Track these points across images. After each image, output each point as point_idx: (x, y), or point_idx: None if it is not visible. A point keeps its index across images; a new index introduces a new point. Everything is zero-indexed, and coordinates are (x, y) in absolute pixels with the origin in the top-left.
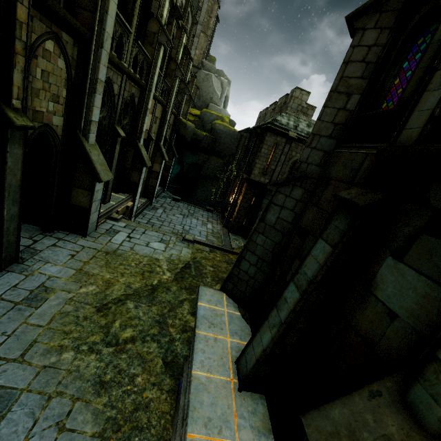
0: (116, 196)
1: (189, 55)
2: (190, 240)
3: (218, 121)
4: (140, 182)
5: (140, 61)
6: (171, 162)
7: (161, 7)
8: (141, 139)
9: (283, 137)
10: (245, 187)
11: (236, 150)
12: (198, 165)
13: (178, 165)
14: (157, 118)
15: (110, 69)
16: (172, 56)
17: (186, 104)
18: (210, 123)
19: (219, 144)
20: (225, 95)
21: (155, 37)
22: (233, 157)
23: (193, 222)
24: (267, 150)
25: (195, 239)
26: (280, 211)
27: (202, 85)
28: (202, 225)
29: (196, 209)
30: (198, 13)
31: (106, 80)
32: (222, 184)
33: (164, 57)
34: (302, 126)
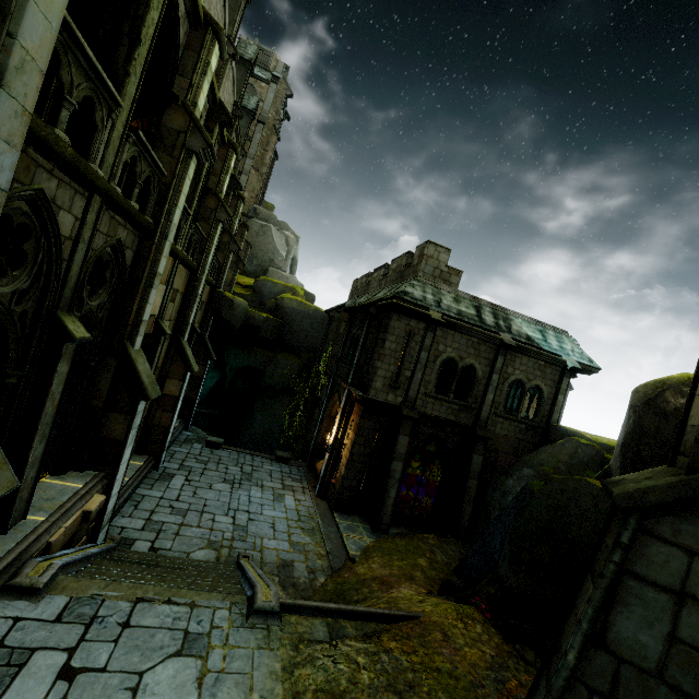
0: (56, 485)
1: (239, 190)
2: (271, 611)
3: (287, 295)
4: (128, 438)
5: (143, 177)
6: (202, 370)
7: (194, 90)
8: (137, 338)
9: (420, 320)
10: (359, 413)
11: (323, 341)
12: (255, 370)
13: (214, 370)
14: (177, 291)
15: (48, 173)
16: (210, 186)
17: (230, 268)
18: (273, 298)
19: (291, 331)
20: (292, 256)
21: (179, 139)
22: (319, 353)
23: (255, 497)
24: (394, 344)
25: (283, 599)
26: (674, 613)
27: (255, 240)
28: (274, 502)
29: (255, 459)
30: (247, 144)
31: (31, 199)
32: (301, 402)
33: (195, 183)
34: (448, 301)
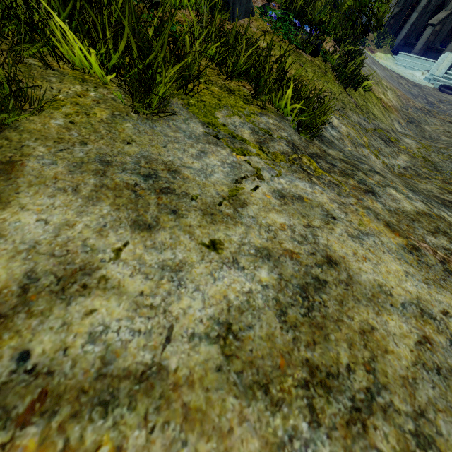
0: None
1: None
2: None
3: None
4: None
5: None
6: None
7: None
8: None
9: None
10: None
11: None
12: None
13: None
14: None
15: None
16: None
17: None
18: None
19: None
20: None
21: None
22: None
23: None
24: None
25: None
26: None
27: None
28: None
29: None
30: None
31: None
32: None
33: None
34: None
